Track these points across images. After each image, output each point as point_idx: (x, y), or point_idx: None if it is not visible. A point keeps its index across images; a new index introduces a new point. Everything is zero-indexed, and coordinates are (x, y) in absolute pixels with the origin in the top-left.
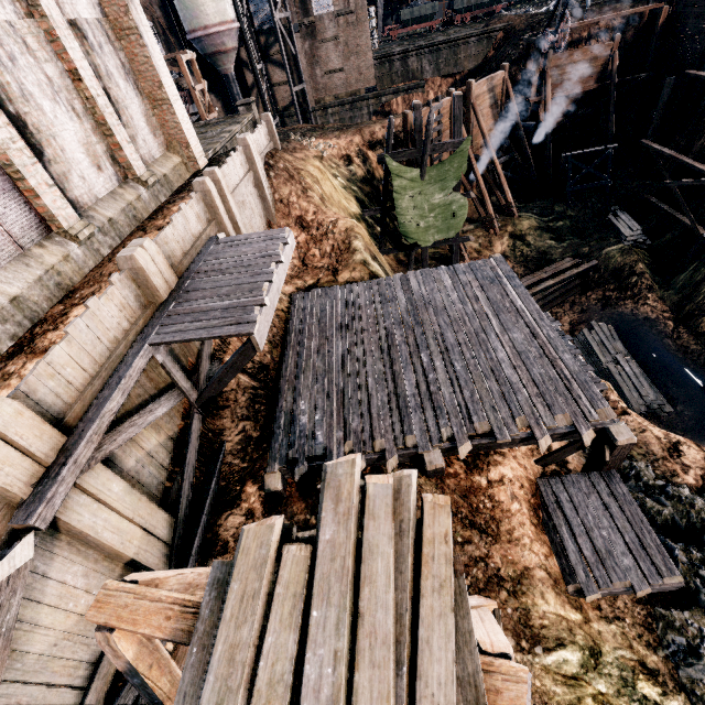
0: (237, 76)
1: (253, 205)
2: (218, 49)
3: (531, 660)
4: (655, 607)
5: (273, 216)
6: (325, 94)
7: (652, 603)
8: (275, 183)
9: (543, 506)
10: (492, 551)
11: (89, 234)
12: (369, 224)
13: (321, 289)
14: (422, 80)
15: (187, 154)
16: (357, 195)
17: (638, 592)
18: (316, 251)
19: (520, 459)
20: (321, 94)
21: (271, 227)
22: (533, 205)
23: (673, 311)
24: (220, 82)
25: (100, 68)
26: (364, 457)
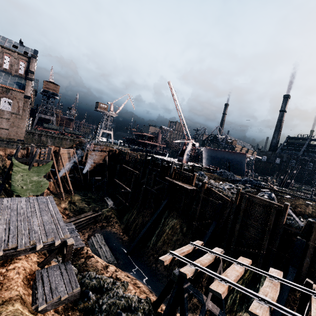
0: None
1: None
2: None
3: None
4: None
5: None
6: None
7: None
8: None
9: (34, 279)
10: None
11: None
12: None
13: None
14: (46, 145)
15: None
16: None
17: (62, 297)
18: None
19: (30, 262)
20: None
21: None
22: (81, 192)
23: (123, 230)
24: None
25: None
26: None
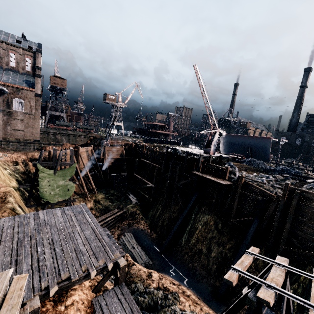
0: None
1: None
2: None
3: None
4: None
5: None
6: (10, 136)
7: None
8: None
9: (94, 312)
10: None
11: None
12: (22, 192)
13: None
14: (62, 143)
15: None
16: (18, 178)
17: None
18: None
19: (84, 291)
20: (8, 136)
21: None
22: (103, 190)
23: (149, 226)
24: None
25: None
26: None
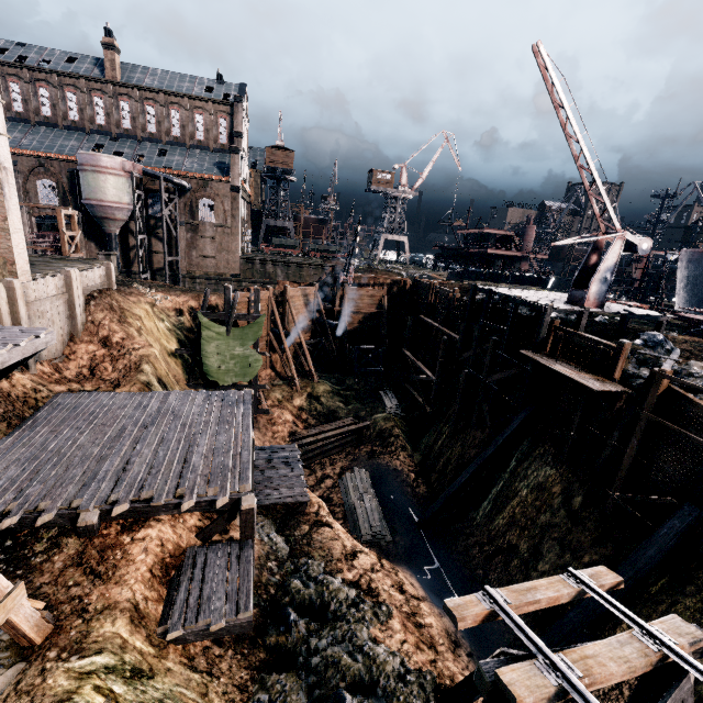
0: (122, 237)
1: (57, 318)
2: (108, 216)
3: (60, 665)
4: (262, 673)
5: (79, 332)
6: (197, 269)
7: (261, 669)
8: (93, 309)
9: (179, 567)
10: (95, 590)
11: None
12: (186, 362)
13: (88, 392)
14: (275, 280)
15: (10, 269)
16: (180, 338)
17: (212, 625)
18: (110, 367)
19: (179, 529)
20: (193, 268)
21: (73, 340)
22: (332, 376)
23: (418, 467)
24: (105, 236)
25: None
26: (20, 514)
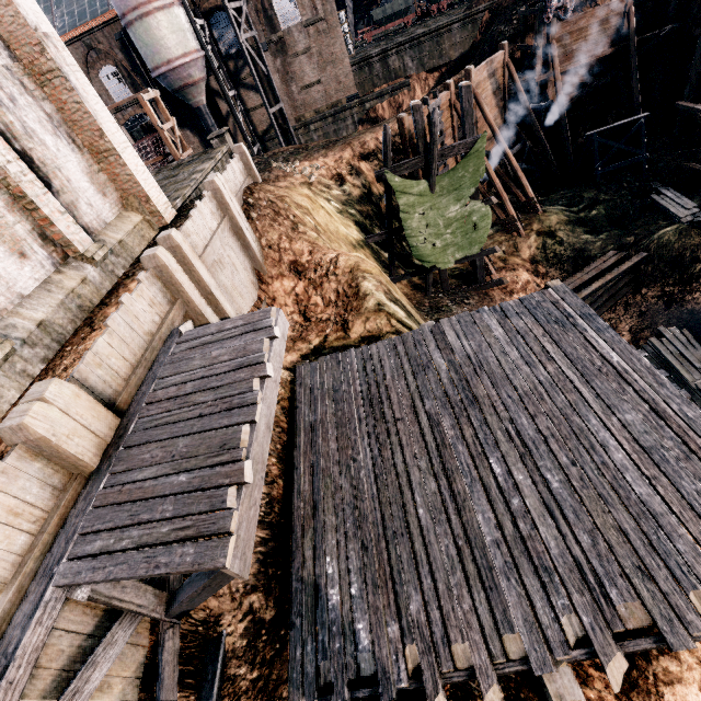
0: (210, 107)
1: (234, 258)
2: (185, 82)
3: None
4: None
5: (261, 265)
6: (305, 110)
7: None
8: (259, 224)
9: None
10: None
11: (5, 353)
12: (374, 249)
13: (330, 356)
14: (406, 79)
15: (149, 209)
16: (356, 219)
17: None
18: (318, 299)
19: (697, 649)
20: (300, 111)
21: (260, 278)
22: (557, 196)
23: None
24: (194, 116)
25: (14, 126)
26: (441, 684)
